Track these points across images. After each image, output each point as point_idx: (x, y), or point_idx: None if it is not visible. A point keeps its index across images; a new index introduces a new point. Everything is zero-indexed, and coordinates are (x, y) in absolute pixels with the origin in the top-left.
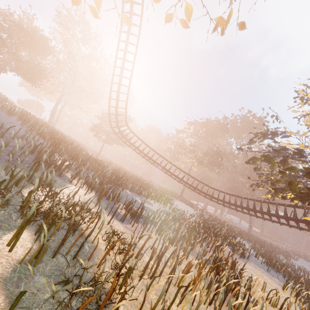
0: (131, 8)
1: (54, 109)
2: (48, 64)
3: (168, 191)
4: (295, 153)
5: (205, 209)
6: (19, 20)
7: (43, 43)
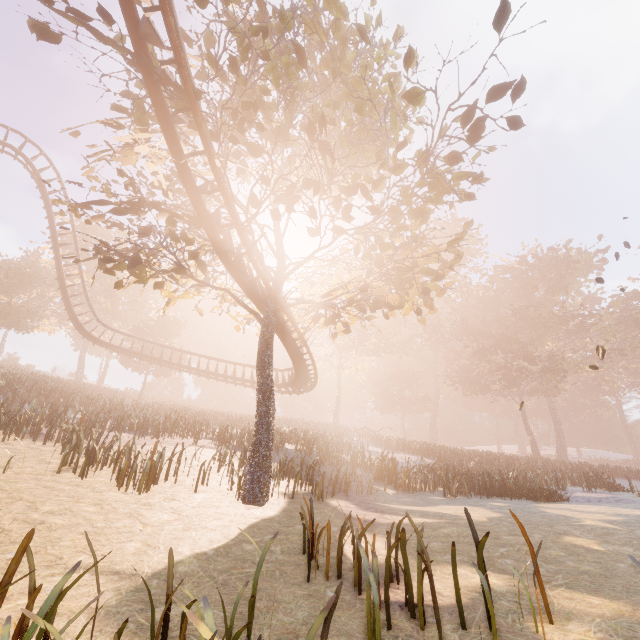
0: (43, 189)
1: (82, 356)
2: (52, 298)
3: (292, 420)
4: None
5: (434, 441)
6: (14, 263)
7: (22, 275)
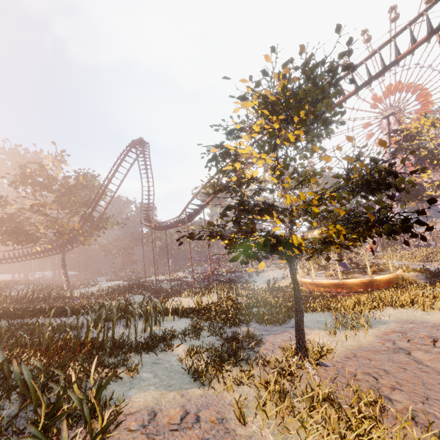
0: None
1: None
2: None
3: None
4: (9, 219)
5: None
6: None
7: None
